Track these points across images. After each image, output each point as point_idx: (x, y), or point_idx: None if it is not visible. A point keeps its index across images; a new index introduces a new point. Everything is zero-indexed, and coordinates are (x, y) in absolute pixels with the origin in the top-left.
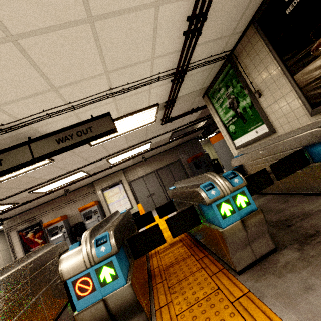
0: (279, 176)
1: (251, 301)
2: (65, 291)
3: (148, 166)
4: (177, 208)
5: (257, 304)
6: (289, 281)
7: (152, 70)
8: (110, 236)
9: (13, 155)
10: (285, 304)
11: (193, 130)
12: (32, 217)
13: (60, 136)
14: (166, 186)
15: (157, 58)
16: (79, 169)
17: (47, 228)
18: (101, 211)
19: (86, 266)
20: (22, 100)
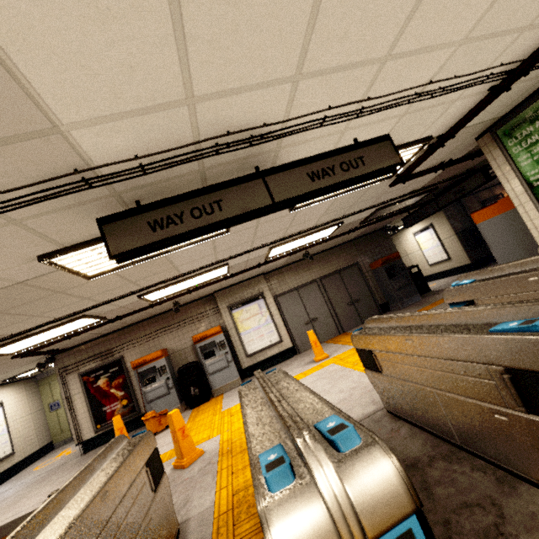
0: None
1: None
2: None
3: (305, 272)
4: None
5: None
6: None
7: (498, 57)
8: None
9: (239, 194)
10: None
11: (399, 209)
12: (108, 350)
13: (314, 168)
14: (336, 307)
15: (530, 29)
16: (227, 261)
17: (137, 371)
18: (227, 345)
19: None
20: (334, 73)
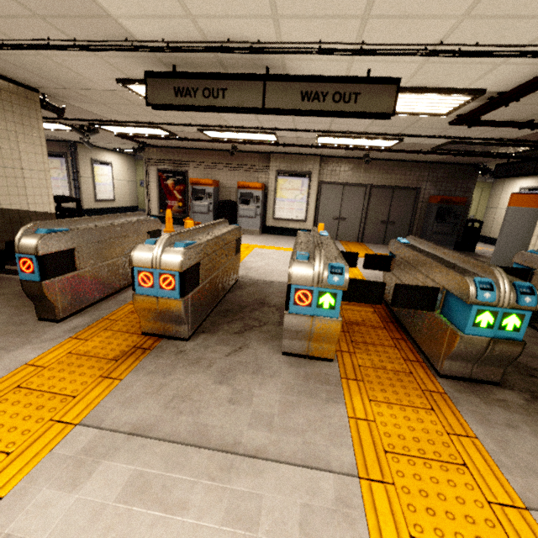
0: None
1: (444, 400)
2: (287, 292)
3: (362, 173)
4: (392, 270)
5: (448, 405)
6: (494, 411)
7: None
8: (345, 271)
9: (241, 89)
10: (478, 420)
11: (489, 152)
12: (179, 161)
13: (310, 88)
14: (368, 219)
15: None
16: (274, 131)
17: (193, 187)
18: (262, 202)
19: (312, 284)
20: (312, 19)
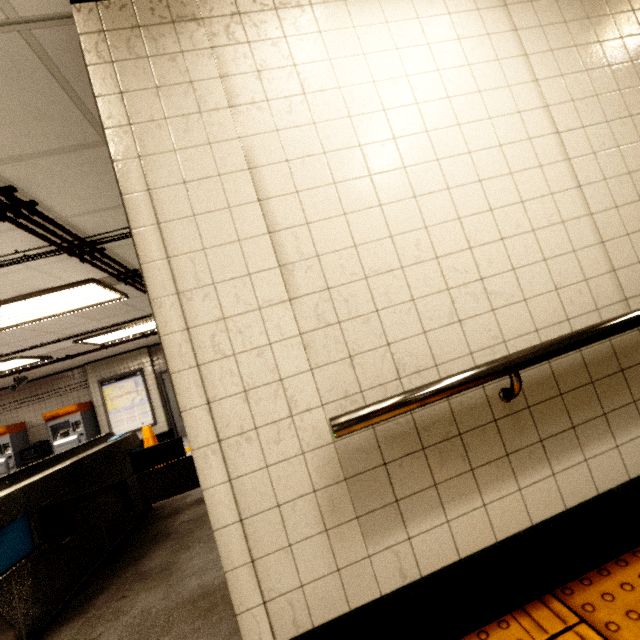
0: (146, 499)
1: None
2: None
3: None
4: None
5: None
6: None
7: None
8: None
9: None
10: None
11: None
12: None
13: None
14: None
15: None
16: (14, 355)
17: None
18: (92, 424)
19: None
20: None
